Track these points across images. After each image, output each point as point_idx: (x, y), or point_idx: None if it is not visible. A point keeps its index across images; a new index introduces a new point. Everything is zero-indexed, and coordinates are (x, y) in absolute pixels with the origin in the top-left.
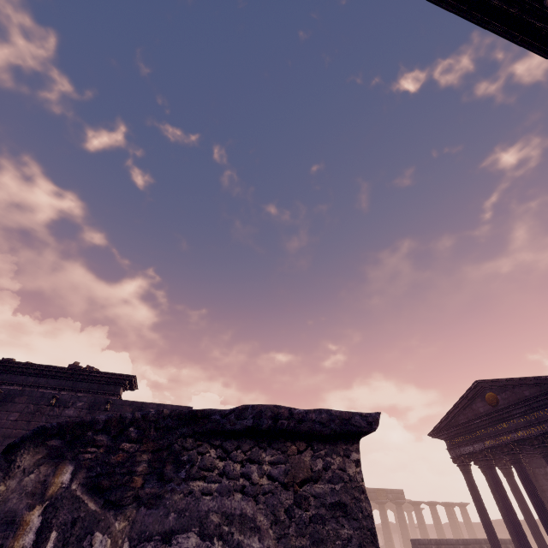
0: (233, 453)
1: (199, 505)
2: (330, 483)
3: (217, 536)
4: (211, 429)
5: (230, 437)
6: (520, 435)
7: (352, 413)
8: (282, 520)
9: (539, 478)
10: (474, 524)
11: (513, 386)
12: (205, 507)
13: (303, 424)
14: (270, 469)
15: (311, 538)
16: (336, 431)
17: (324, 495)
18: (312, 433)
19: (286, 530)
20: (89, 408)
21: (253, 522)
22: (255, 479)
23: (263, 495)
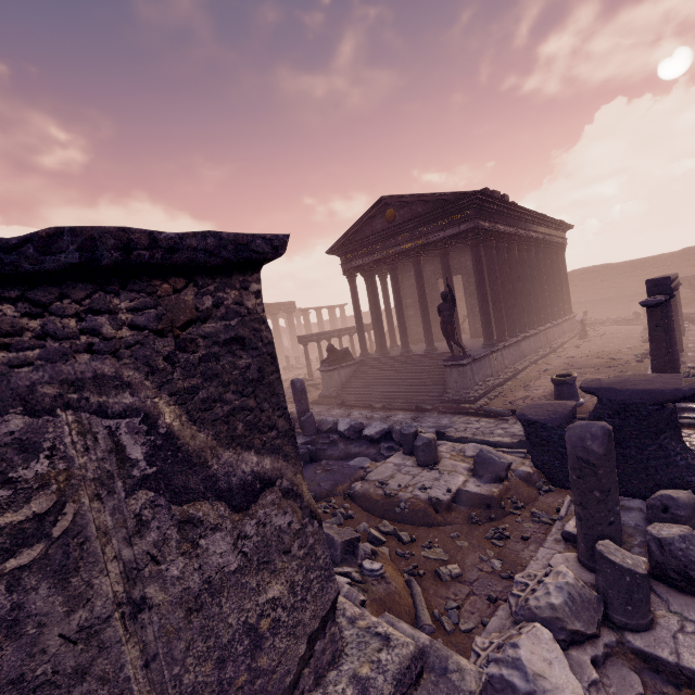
0: (55, 306)
1: (12, 382)
2: (223, 320)
3: (62, 407)
4: None
5: (40, 284)
6: (403, 248)
7: (252, 237)
8: (163, 368)
9: (404, 280)
10: (348, 317)
11: (412, 203)
12: (23, 382)
13: (178, 254)
14: (131, 318)
15: (203, 376)
16: (230, 260)
17: (216, 334)
18: (195, 266)
19: (169, 377)
20: None
21: (119, 380)
22: (109, 333)
23: (127, 349)
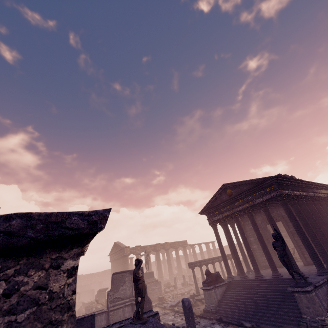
0: None
1: None
2: (8, 314)
3: None
4: None
5: None
6: (240, 208)
7: (68, 214)
8: None
9: (245, 226)
10: (217, 249)
11: (239, 185)
12: None
13: None
14: None
15: None
16: (39, 239)
17: None
18: None
19: None
20: None
21: None
22: None
23: None
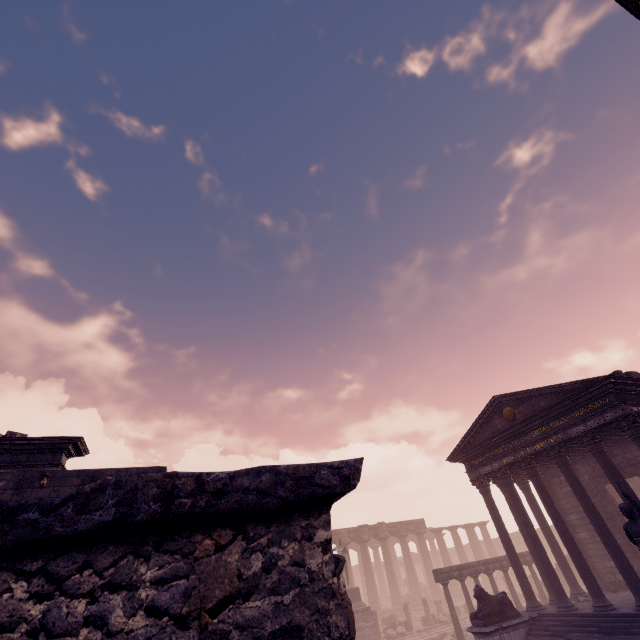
0: (72, 579)
1: None
2: (273, 594)
3: None
4: (20, 541)
5: (68, 549)
6: (537, 448)
7: (316, 467)
8: None
9: (554, 487)
10: (494, 540)
11: (529, 398)
12: None
13: (225, 498)
14: (153, 595)
15: None
16: (289, 499)
17: (260, 620)
18: (246, 510)
19: None
20: (16, 488)
21: None
22: (117, 622)
23: None
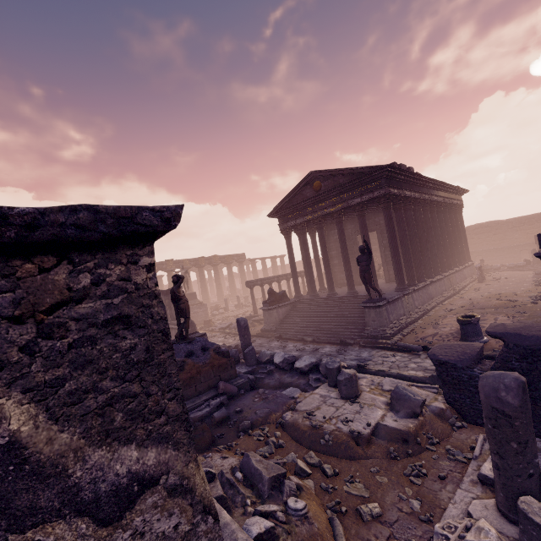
0: None
1: None
2: (104, 299)
3: None
4: None
5: None
6: (327, 211)
7: (137, 209)
8: (17, 360)
9: (329, 236)
10: (287, 265)
11: (334, 176)
12: None
13: (39, 231)
14: None
15: (72, 364)
16: (112, 234)
17: (94, 314)
18: (67, 242)
19: (25, 369)
20: None
21: None
22: None
23: None
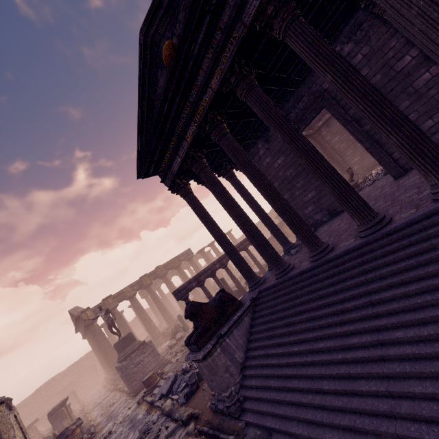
0: None
1: None
2: None
3: None
4: None
5: None
6: (214, 86)
7: None
8: None
9: None
10: (239, 238)
11: None
12: None
13: None
14: None
15: None
16: None
17: None
18: None
19: None
20: None
21: None
22: None
23: None
